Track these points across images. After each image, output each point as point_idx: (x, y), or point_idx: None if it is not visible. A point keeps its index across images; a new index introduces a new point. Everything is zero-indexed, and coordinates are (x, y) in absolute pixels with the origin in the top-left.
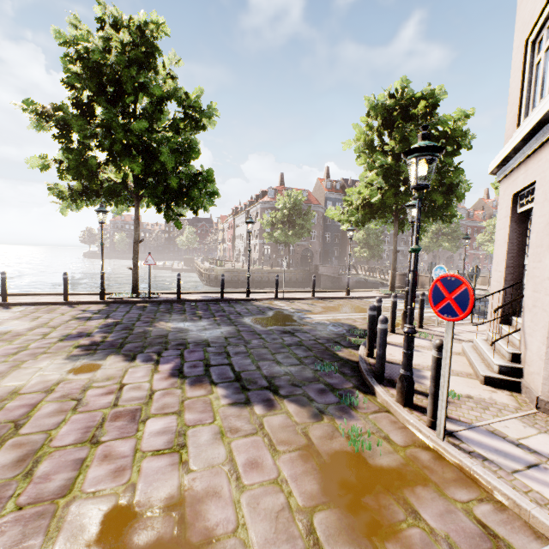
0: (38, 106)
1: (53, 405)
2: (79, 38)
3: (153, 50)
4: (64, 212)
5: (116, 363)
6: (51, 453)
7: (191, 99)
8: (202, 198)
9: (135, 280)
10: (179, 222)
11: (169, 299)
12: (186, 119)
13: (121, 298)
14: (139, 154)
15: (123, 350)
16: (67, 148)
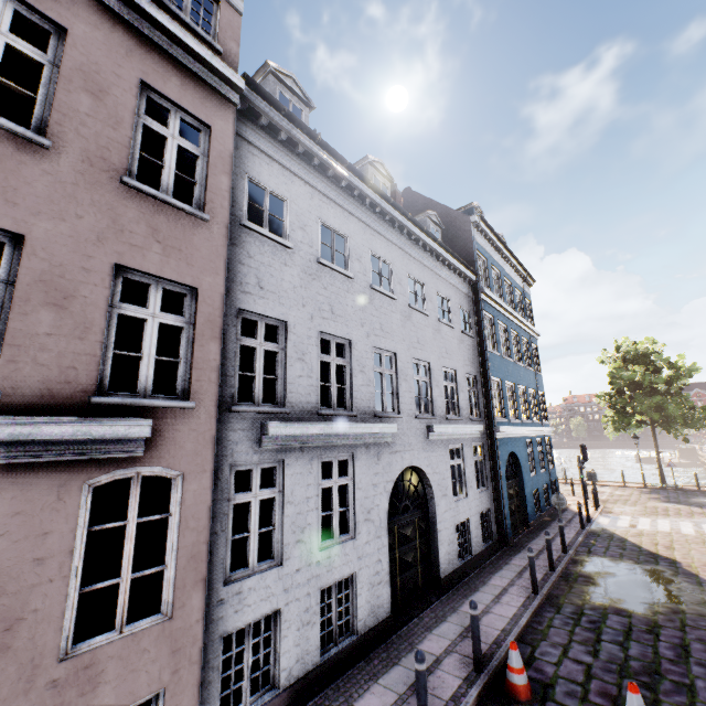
0: (602, 398)
1: (672, 509)
2: (619, 370)
3: (648, 353)
4: (610, 437)
5: (682, 506)
6: (682, 513)
7: (676, 363)
8: (701, 425)
9: (661, 476)
10: (685, 439)
11: (691, 489)
12: (675, 376)
13: (655, 486)
14: (653, 408)
15: (681, 503)
16: (615, 411)
